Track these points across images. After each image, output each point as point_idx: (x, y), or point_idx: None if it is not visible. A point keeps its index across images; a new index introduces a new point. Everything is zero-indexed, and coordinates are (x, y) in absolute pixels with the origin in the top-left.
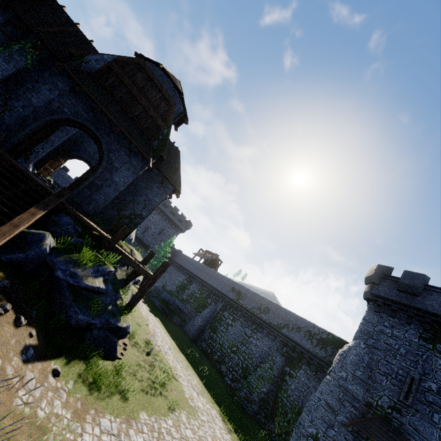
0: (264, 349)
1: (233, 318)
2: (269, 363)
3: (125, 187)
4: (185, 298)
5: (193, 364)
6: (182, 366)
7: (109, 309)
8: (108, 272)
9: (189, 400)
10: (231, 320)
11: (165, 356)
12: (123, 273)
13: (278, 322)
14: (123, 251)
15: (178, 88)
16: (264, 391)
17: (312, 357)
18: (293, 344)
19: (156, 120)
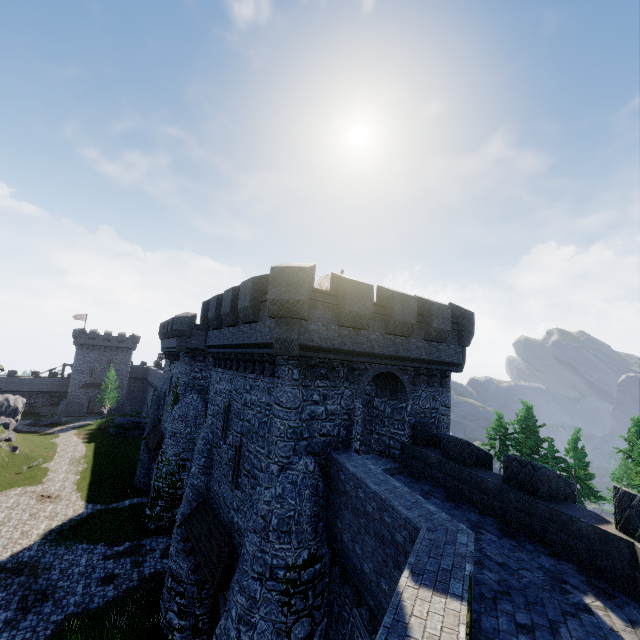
0: None
1: None
2: None
3: None
4: None
5: (101, 458)
6: (73, 465)
7: None
8: None
9: (44, 480)
10: None
11: (51, 467)
12: None
13: None
14: None
15: None
16: None
17: None
18: None
19: None
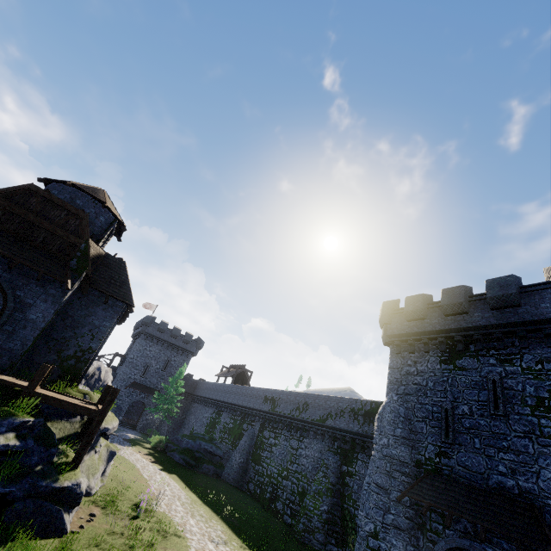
0: (316, 456)
1: (275, 435)
2: (321, 471)
3: (47, 321)
4: (217, 437)
5: (222, 513)
6: (199, 520)
7: (36, 471)
8: (20, 424)
9: None
10: (273, 438)
11: (169, 514)
12: (76, 426)
13: (320, 415)
14: (48, 395)
15: (97, 198)
16: (325, 509)
17: (363, 440)
18: (341, 433)
19: (68, 239)
